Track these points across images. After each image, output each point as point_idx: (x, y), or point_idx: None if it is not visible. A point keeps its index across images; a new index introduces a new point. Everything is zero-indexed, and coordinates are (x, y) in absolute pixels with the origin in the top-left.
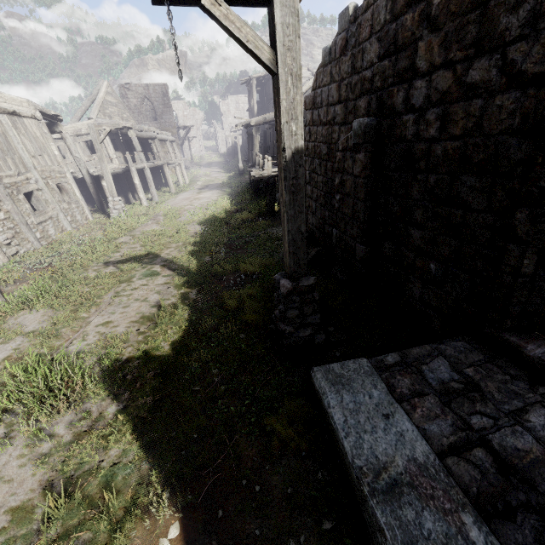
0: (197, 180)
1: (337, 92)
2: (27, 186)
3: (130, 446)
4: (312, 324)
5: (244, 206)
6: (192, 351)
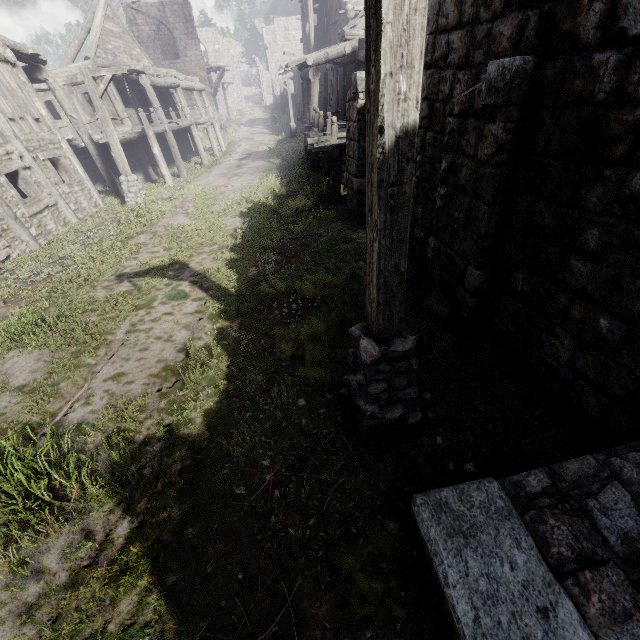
0: (237, 145)
1: (456, 7)
2: (9, 164)
3: (148, 595)
4: (405, 400)
5: (299, 187)
6: (234, 426)
